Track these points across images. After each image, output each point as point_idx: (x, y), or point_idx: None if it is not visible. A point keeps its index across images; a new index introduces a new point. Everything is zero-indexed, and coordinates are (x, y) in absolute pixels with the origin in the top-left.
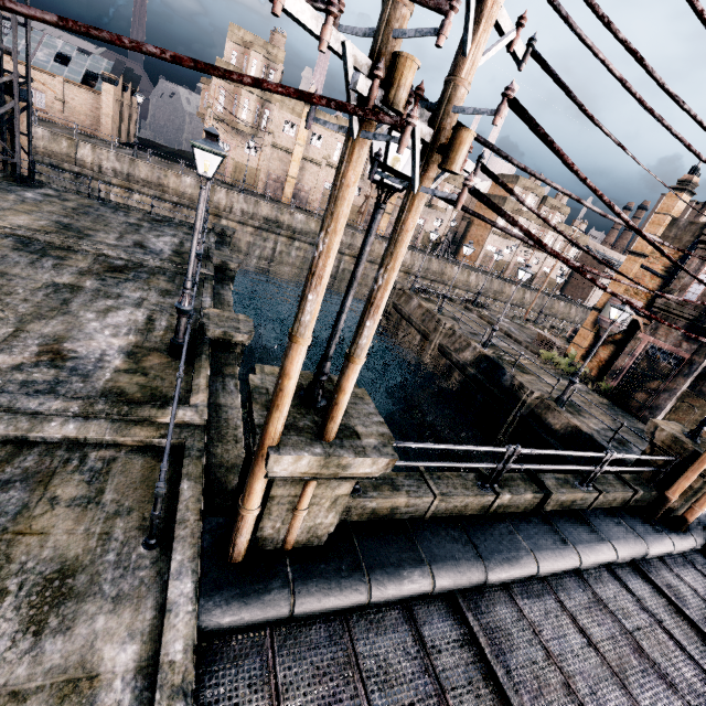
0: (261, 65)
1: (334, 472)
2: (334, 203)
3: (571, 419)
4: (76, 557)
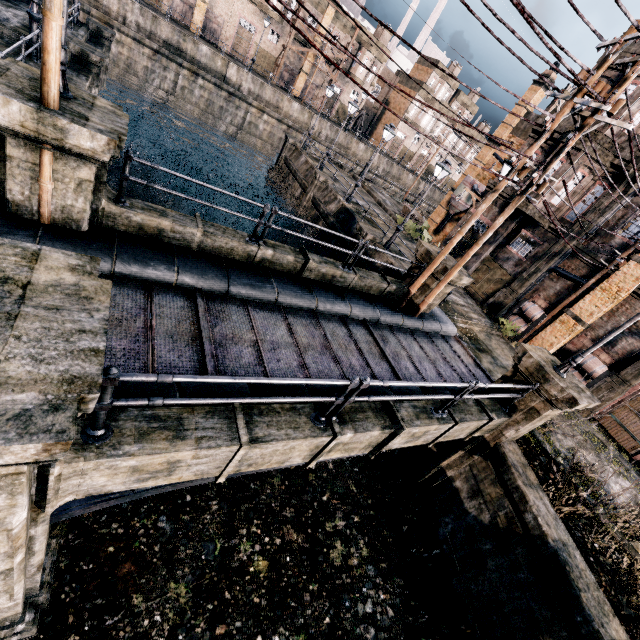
0: None
1: (57, 137)
2: None
3: (390, 258)
4: None
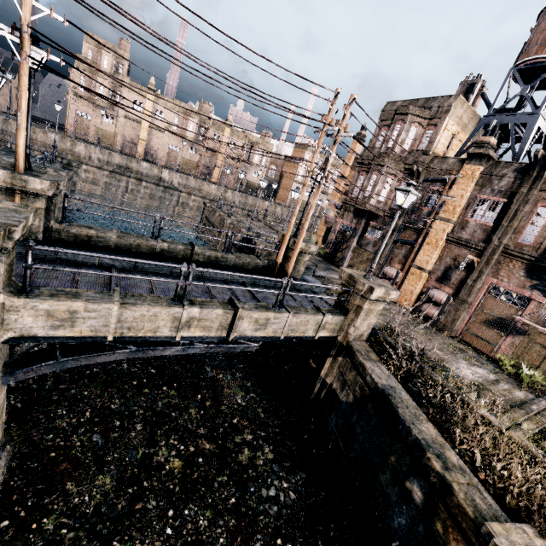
0: (112, 61)
1: (23, 185)
2: None
3: None
4: None
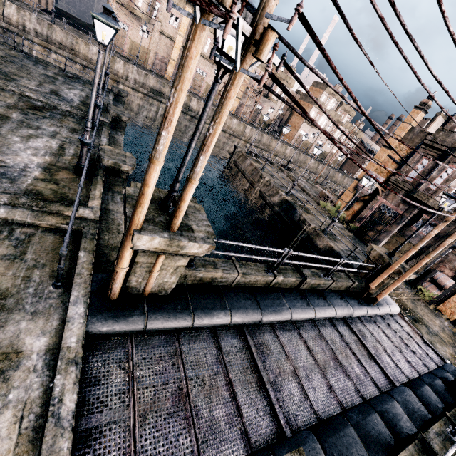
0: None
1: (175, 250)
2: (182, 69)
3: (329, 242)
4: (7, 289)
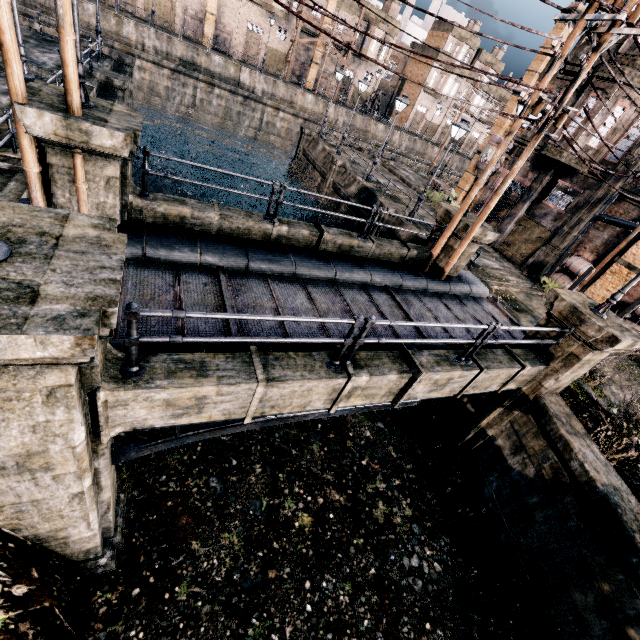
0: None
1: (84, 140)
2: None
3: (414, 229)
4: None
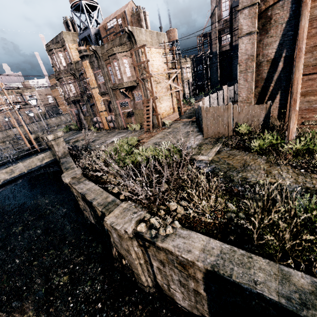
0: None
1: None
2: None
3: None
4: None
